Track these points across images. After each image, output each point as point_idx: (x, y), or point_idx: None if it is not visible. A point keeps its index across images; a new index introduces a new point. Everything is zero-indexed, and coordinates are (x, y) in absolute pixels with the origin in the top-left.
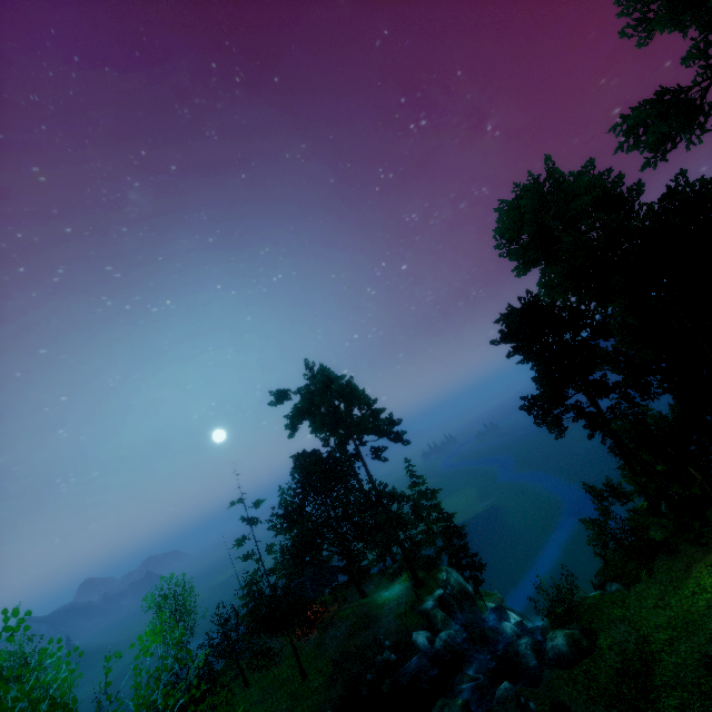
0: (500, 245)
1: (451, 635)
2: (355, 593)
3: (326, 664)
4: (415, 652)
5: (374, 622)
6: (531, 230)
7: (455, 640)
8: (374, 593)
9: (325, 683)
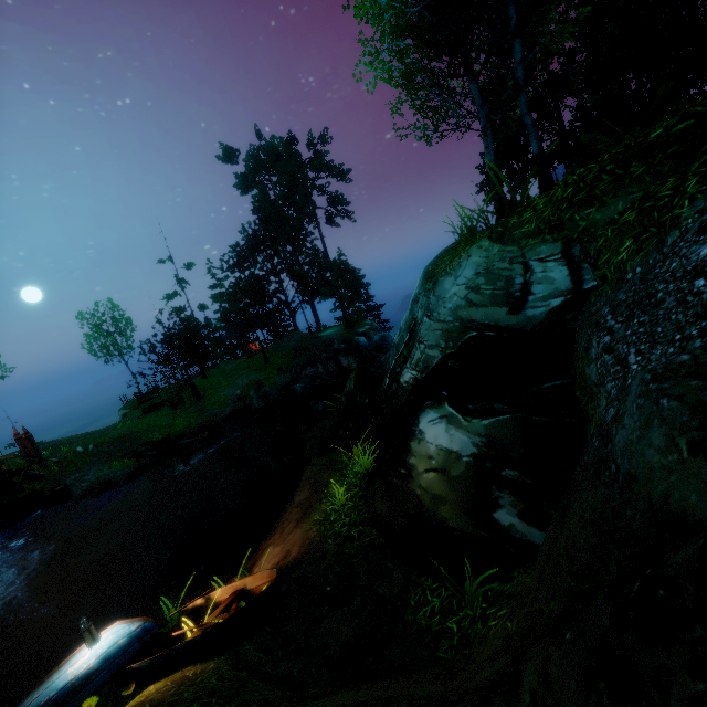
0: None
1: (385, 335)
2: None
3: (286, 354)
4: (357, 347)
5: (320, 337)
6: None
7: (387, 338)
8: None
9: (289, 360)
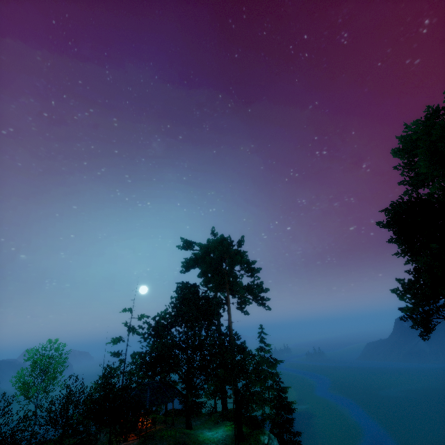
0: (399, 155)
1: None
2: (183, 422)
3: None
4: None
5: None
6: (439, 135)
7: None
8: (198, 428)
9: None
